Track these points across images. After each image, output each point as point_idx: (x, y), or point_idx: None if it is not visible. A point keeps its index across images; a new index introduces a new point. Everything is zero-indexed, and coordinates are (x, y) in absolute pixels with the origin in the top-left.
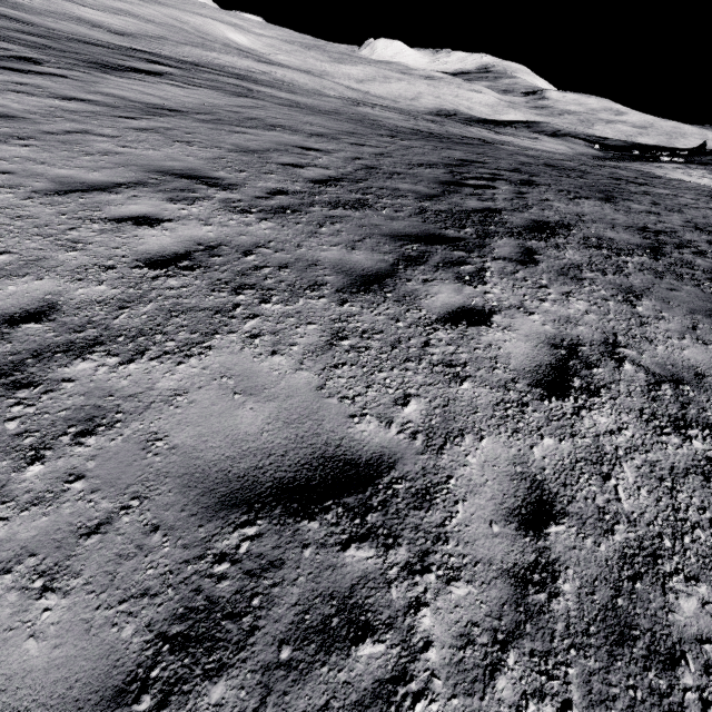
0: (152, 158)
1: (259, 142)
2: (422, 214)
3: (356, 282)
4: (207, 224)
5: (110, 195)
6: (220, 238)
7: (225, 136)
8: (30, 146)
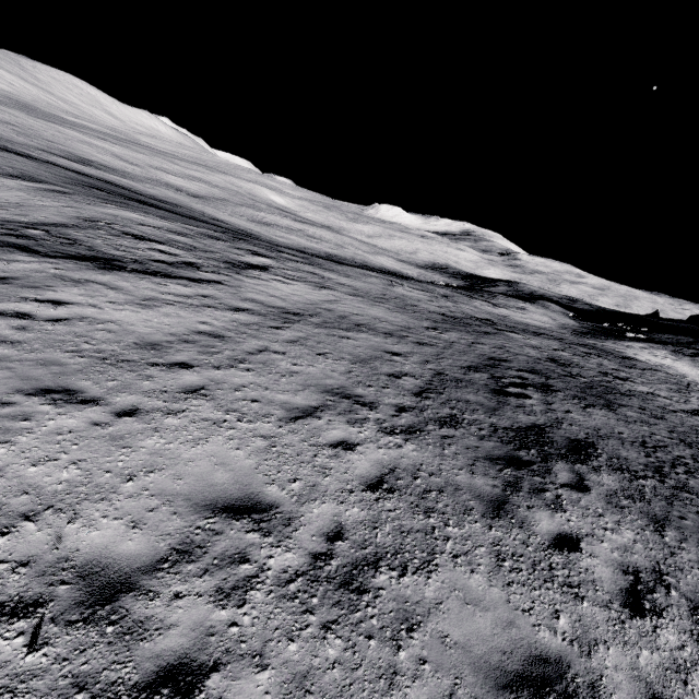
0: (316, 376)
1: (362, 349)
2: (496, 432)
3: (489, 507)
4: (379, 446)
5: (317, 420)
6: (392, 461)
7: (339, 343)
8: (250, 370)
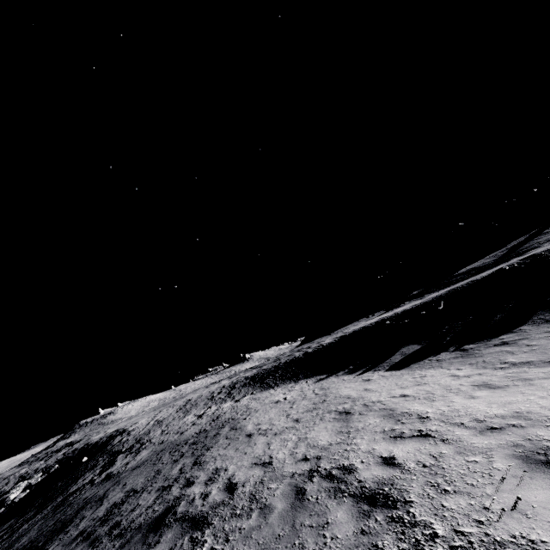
0: None
1: None
2: None
3: None
4: None
5: None
6: None
7: None
8: None
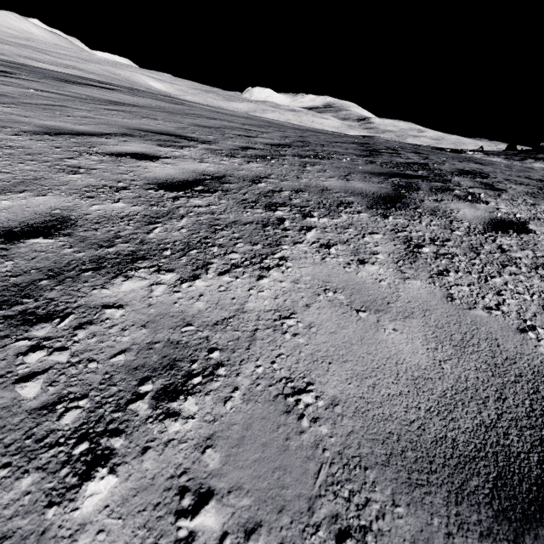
0: (129, 123)
1: (209, 124)
2: (373, 163)
3: (378, 201)
4: (203, 161)
5: (101, 138)
6: (221, 171)
7: (180, 118)
8: (12, 107)
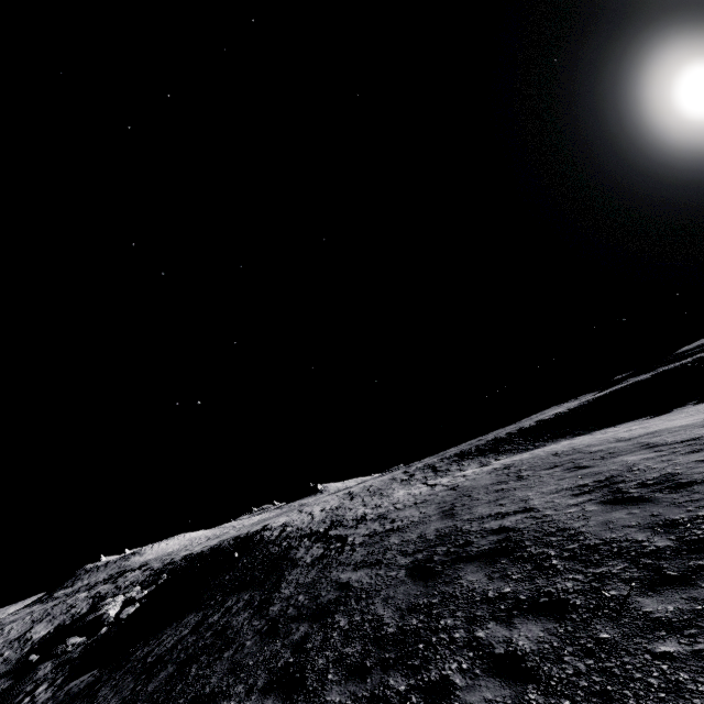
0: None
1: None
2: None
3: None
4: None
5: None
6: None
7: None
8: None
